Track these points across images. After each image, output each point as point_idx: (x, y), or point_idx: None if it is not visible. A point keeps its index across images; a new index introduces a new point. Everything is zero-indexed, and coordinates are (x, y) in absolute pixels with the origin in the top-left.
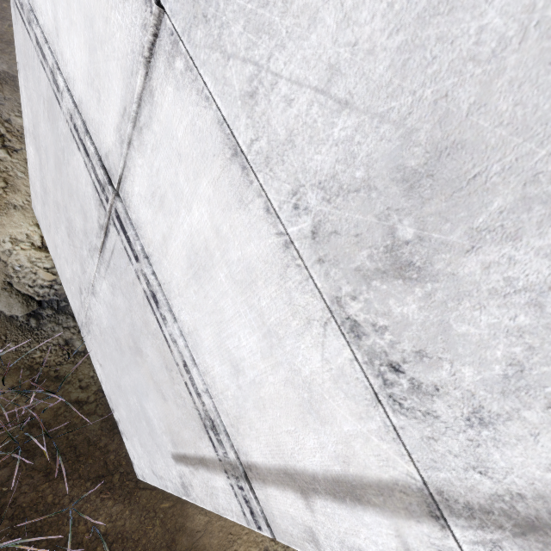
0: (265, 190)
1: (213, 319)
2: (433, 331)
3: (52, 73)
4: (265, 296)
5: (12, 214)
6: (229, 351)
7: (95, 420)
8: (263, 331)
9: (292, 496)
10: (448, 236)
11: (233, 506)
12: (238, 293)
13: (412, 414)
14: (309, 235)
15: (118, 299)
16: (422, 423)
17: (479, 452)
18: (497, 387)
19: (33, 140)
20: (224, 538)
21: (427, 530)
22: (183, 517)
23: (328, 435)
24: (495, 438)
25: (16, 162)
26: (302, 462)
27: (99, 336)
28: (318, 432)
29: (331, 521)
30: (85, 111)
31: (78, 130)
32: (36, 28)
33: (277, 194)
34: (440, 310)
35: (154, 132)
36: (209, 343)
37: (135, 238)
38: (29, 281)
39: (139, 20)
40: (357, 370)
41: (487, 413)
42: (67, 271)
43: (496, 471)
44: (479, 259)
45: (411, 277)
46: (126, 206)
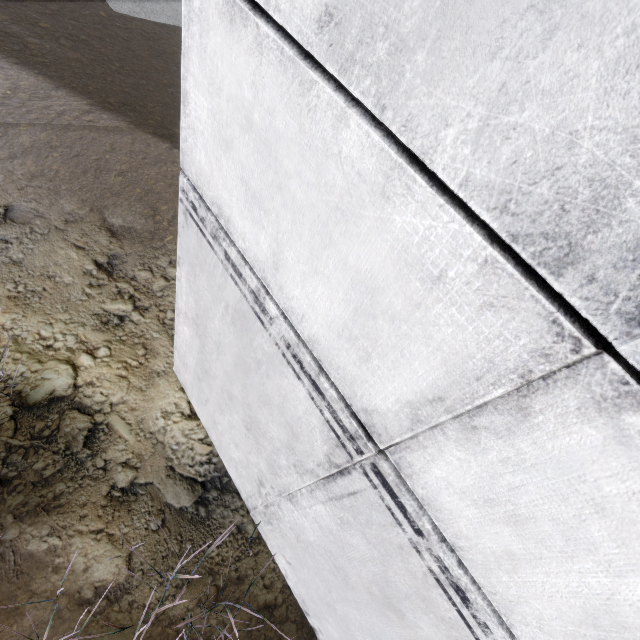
0: None
1: None
2: None
3: (255, 295)
4: None
5: (157, 384)
6: None
7: (290, 629)
8: None
9: None
10: None
11: None
12: None
13: None
14: None
15: (353, 538)
16: None
17: None
18: None
19: (191, 324)
20: None
21: None
22: None
23: None
24: None
25: (149, 322)
26: None
27: (293, 539)
28: None
29: None
30: (323, 353)
31: (303, 363)
32: (229, 247)
33: None
34: None
35: (517, 448)
36: None
37: (420, 513)
38: (188, 460)
39: (528, 342)
40: None
41: None
42: (234, 452)
43: None
44: None
45: None
46: (400, 471)
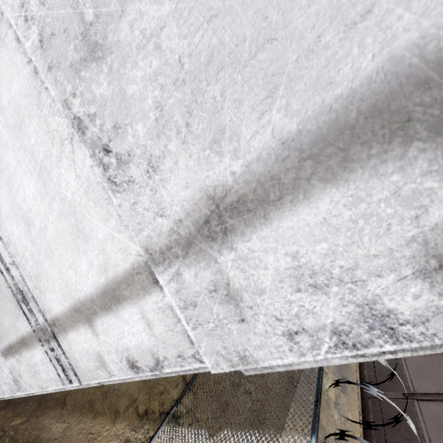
0: (4, 10)
1: (3, 179)
2: (118, 101)
3: None
4: (32, 133)
5: None
6: (20, 207)
7: None
8: (37, 171)
9: (83, 330)
10: (110, 7)
11: (51, 373)
12: (15, 139)
13: (122, 188)
14: (39, 45)
15: None
16: (128, 192)
17: (157, 198)
18: (155, 133)
19: None
20: (83, 439)
21: (155, 298)
22: (38, 430)
23: (92, 250)
24: (162, 179)
25: None
26: (83, 291)
27: None
28: (86, 253)
29: (108, 335)
30: None
31: None
32: None
33: (12, 10)
34: (118, 79)
35: None
36: (5, 208)
37: None
38: None
39: None
40: (96, 174)
41: (155, 159)
42: None
43: (167, 208)
44: (127, 21)
45: (99, 57)
46: None
